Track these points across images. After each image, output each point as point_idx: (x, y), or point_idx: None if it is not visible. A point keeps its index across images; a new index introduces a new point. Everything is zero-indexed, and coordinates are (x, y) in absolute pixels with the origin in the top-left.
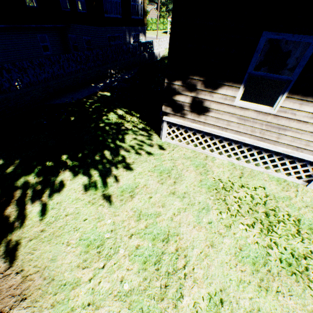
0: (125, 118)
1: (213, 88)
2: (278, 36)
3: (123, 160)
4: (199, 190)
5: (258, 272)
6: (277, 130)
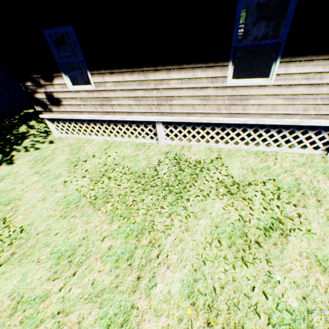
0: (35, 126)
1: (51, 81)
2: (52, 31)
3: (10, 158)
4: (61, 166)
5: (68, 208)
6: (107, 102)
